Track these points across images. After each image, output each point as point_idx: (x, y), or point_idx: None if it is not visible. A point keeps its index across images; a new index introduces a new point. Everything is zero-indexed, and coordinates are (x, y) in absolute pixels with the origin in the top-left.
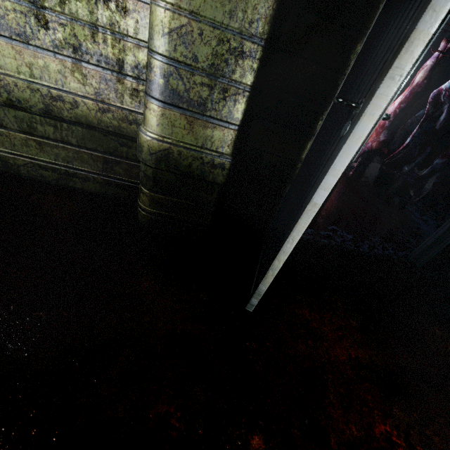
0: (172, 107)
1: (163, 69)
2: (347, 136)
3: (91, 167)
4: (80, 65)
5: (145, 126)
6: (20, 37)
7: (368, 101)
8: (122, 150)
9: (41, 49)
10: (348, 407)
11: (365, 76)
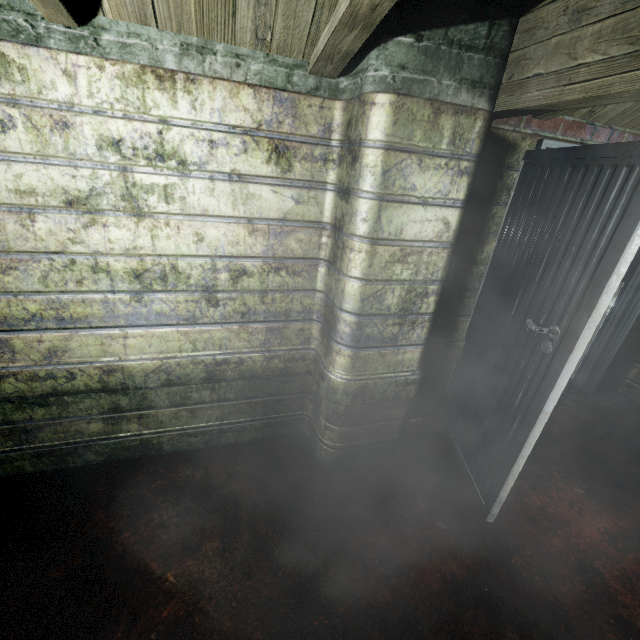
0: (367, 349)
1: (360, 323)
2: (563, 363)
3: (248, 416)
4: (247, 326)
5: (336, 370)
6: (188, 321)
7: (573, 340)
8: (284, 387)
9: (208, 324)
10: (632, 588)
11: (537, 296)
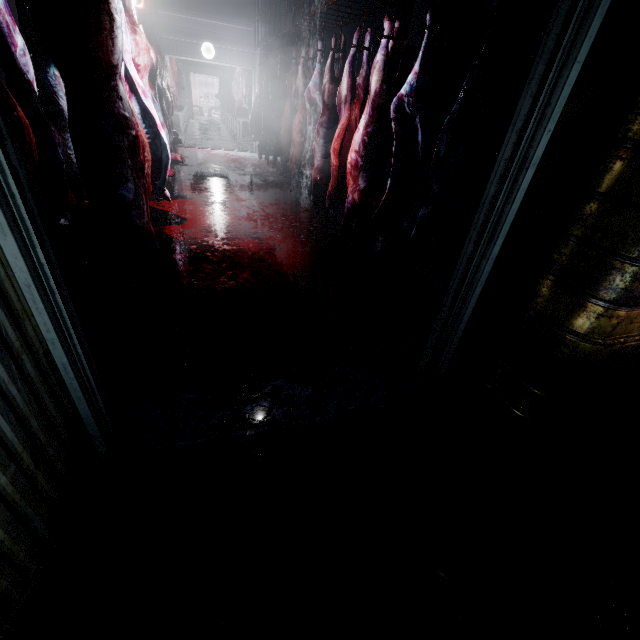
0: None
1: None
2: None
3: None
4: None
5: None
6: None
7: None
8: None
9: None
10: None
11: None
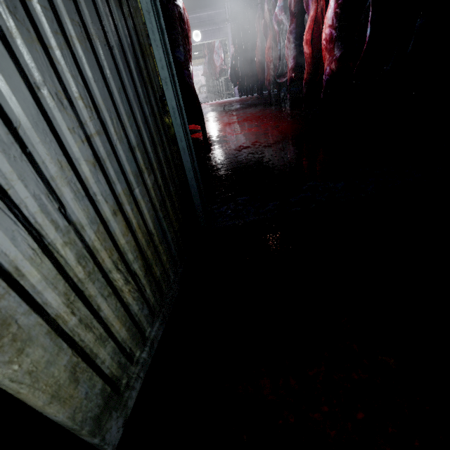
0: None
1: None
2: None
3: None
4: None
5: None
6: None
7: None
8: None
9: None
10: None
11: None
